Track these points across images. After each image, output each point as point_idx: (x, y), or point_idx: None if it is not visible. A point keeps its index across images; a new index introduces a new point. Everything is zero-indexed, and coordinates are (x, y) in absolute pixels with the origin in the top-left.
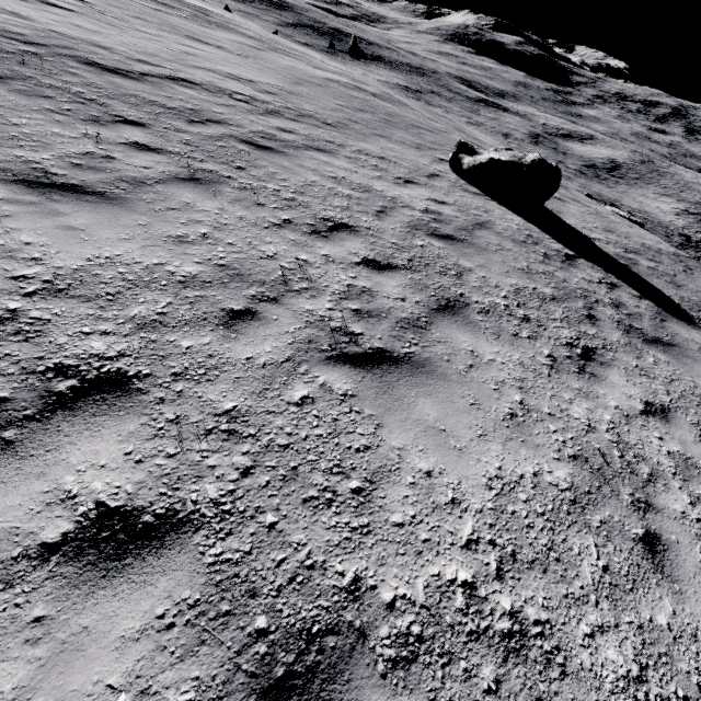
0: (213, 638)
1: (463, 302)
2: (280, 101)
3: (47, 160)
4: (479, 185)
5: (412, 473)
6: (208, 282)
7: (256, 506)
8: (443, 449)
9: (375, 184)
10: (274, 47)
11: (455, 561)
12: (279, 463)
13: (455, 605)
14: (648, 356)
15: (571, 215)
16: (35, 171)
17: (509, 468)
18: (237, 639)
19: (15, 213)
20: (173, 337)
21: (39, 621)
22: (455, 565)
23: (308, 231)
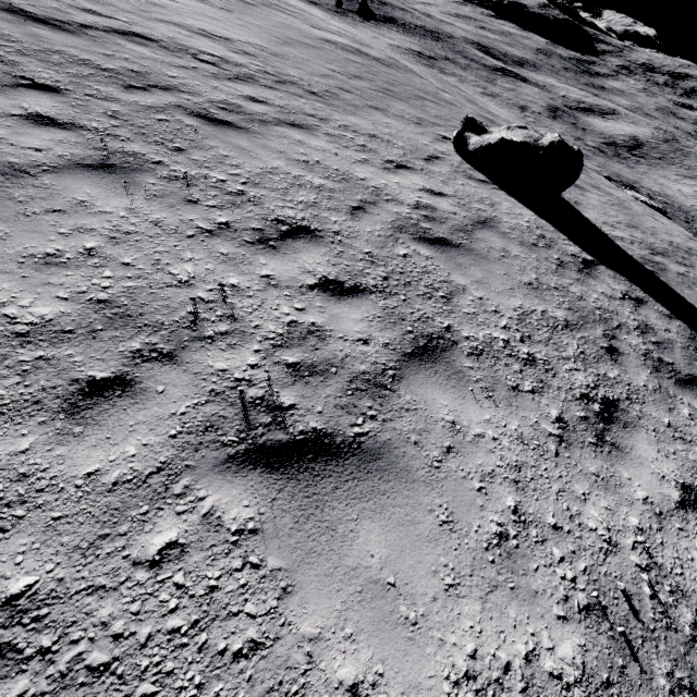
0: None
1: (450, 340)
2: (259, 64)
3: None
4: (486, 170)
5: (325, 695)
6: (68, 331)
7: None
8: (385, 628)
9: (357, 170)
10: (268, 2)
11: None
12: None
13: None
14: (683, 406)
15: (590, 207)
16: None
17: (489, 651)
18: None
19: None
20: None
21: None
22: None
23: (250, 240)
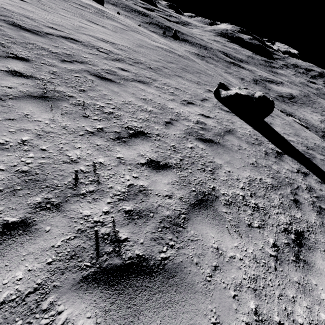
0: None
1: (214, 195)
2: (127, 54)
3: None
4: (229, 106)
5: None
6: None
7: None
8: None
9: (169, 104)
10: (133, 30)
11: None
12: None
13: None
14: None
15: (277, 125)
16: None
17: None
18: None
19: None
20: None
21: None
22: None
23: (113, 137)
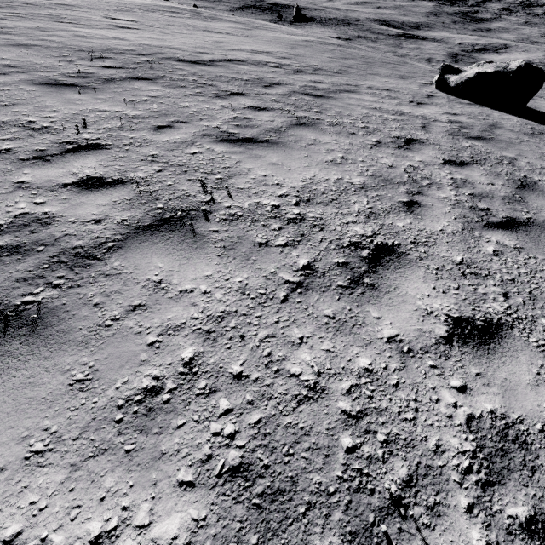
0: None
1: (531, 181)
2: (295, 62)
3: (221, 125)
4: (466, 97)
5: None
6: (374, 186)
7: (530, 315)
8: None
9: (401, 109)
10: (254, 26)
11: None
12: (519, 290)
13: None
14: None
15: None
16: (223, 133)
17: None
18: None
19: (240, 159)
20: (390, 221)
21: (479, 375)
22: None
23: (395, 147)
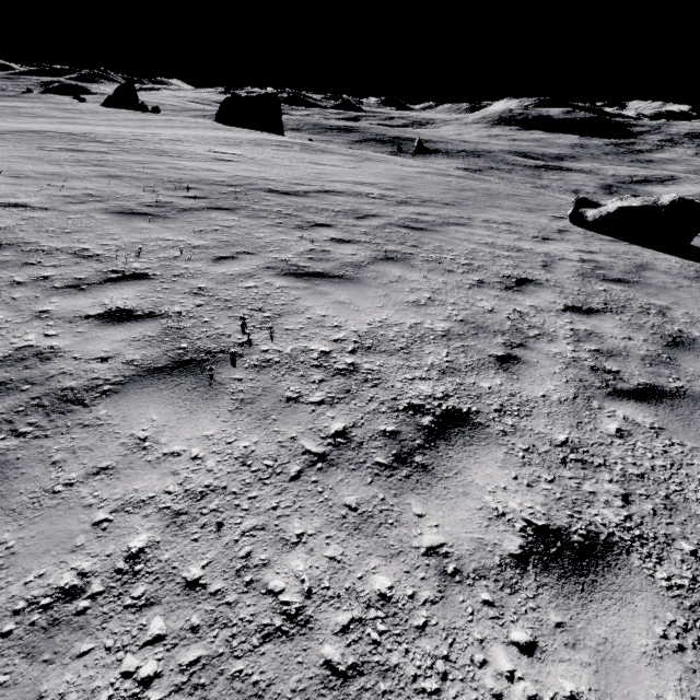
0: None
1: (688, 338)
2: (402, 194)
3: (292, 258)
4: (609, 233)
5: None
6: (462, 334)
7: (662, 533)
8: None
9: (521, 244)
10: (366, 158)
11: None
12: (649, 492)
13: None
14: None
15: None
16: (291, 266)
17: None
18: None
19: (301, 295)
20: (472, 380)
21: (561, 627)
22: None
23: (502, 288)
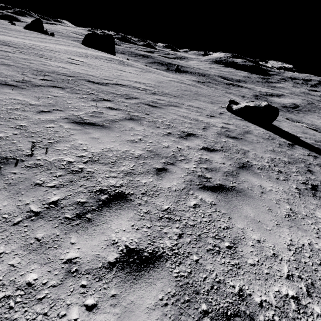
0: (185, 312)
1: (249, 164)
2: (155, 89)
3: (81, 114)
4: (241, 116)
5: (251, 240)
6: (146, 157)
7: (188, 251)
8: (261, 230)
9: (199, 118)
10: (148, 71)
11: (284, 285)
12: (192, 233)
13: (291, 307)
14: None
15: (285, 127)
16: (78, 118)
17: (295, 240)
18: (195, 314)
19: (75, 133)
20: (138, 179)
21: (114, 296)
22: (285, 287)
23: (178, 137)
